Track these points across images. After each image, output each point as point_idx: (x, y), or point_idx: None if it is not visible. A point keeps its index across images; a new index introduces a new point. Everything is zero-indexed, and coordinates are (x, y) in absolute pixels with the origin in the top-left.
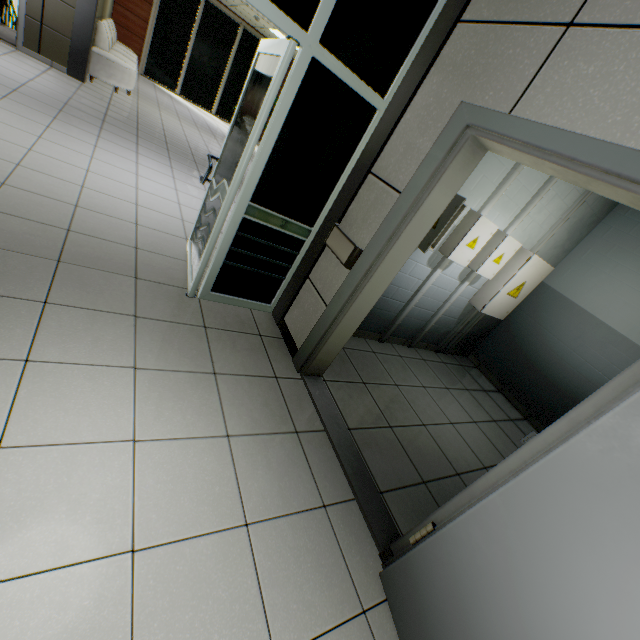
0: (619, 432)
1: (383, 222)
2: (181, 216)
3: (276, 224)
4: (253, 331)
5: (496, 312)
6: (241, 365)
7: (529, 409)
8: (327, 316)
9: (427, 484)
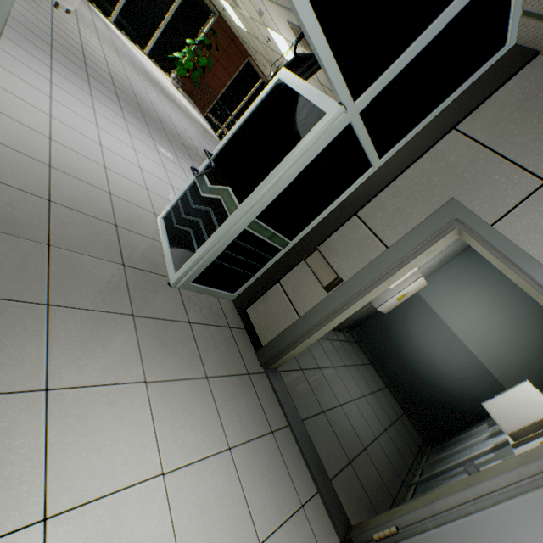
0: None
1: (368, 265)
2: (145, 184)
3: (266, 236)
4: (224, 323)
5: (384, 309)
6: (223, 364)
7: (390, 380)
8: (300, 326)
9: (352, 463)
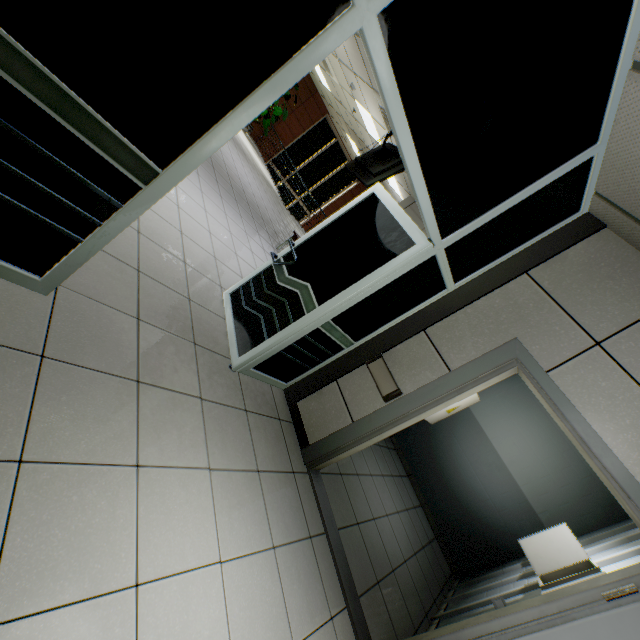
0: (576, 638)
1: (429, 384)
2: (213, 251)
3: (335, 335)
4: (275, 414)
5: (432, 419)
6: (272, 459)
7: (426, 498)
8: (352, 431)
9: (379, 584)
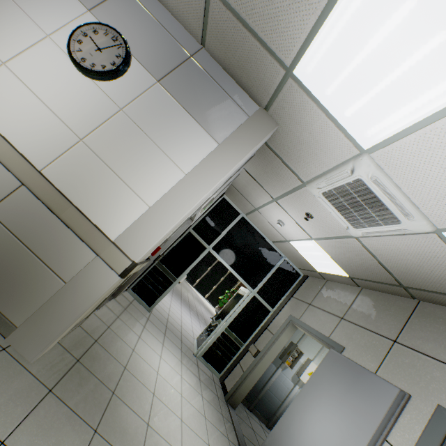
0: (306, 385)
1: (267, 342)
2: (193, 330)
3: (233, 337)
4: (212, 378)
5: None
6: (207, 383)
7: None
8: (243, 375)
9: None
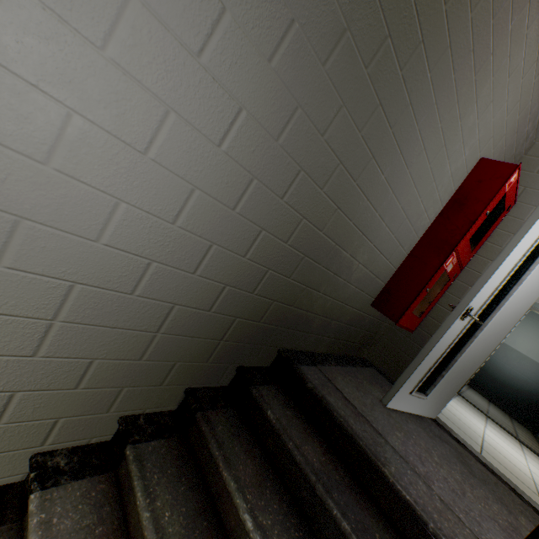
0: None
1: None
2: None
3: None
4: None
5: None
6: None
7: (489, 395)
8: None
9: (517, 435)
